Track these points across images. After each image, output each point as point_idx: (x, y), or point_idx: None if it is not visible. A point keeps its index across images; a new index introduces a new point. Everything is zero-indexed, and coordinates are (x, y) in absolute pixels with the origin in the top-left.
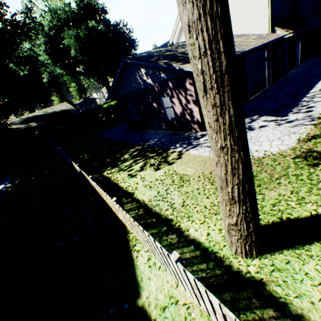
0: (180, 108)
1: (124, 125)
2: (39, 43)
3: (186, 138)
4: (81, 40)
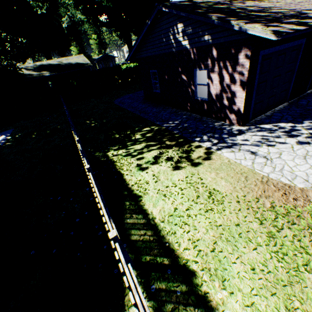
0: (219, 89)
1: (140, 93)
2: None
3: (216, 129)
4: None
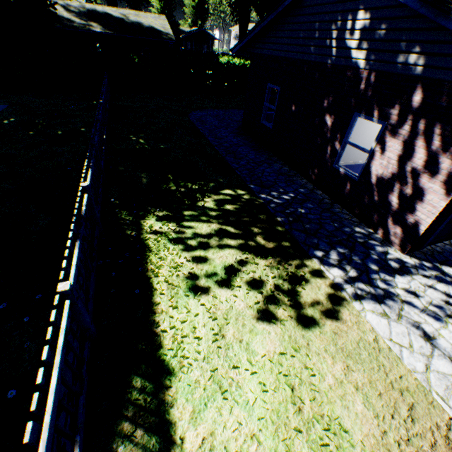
0: (391, 169)
1: (237, 115)
2: None
3: (357, 244)
4: None
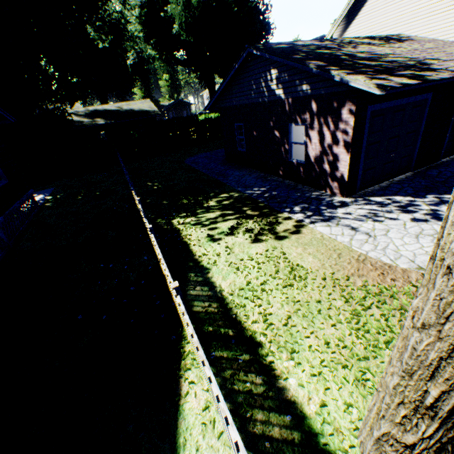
0: (318, 149)
1: (221, 152)
2: (133, 4)
3: (313, 200)
4: (191, 10)
